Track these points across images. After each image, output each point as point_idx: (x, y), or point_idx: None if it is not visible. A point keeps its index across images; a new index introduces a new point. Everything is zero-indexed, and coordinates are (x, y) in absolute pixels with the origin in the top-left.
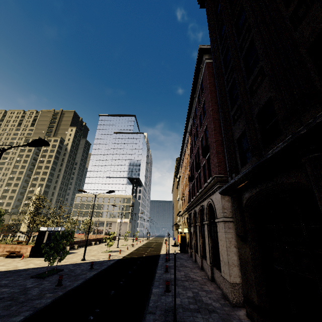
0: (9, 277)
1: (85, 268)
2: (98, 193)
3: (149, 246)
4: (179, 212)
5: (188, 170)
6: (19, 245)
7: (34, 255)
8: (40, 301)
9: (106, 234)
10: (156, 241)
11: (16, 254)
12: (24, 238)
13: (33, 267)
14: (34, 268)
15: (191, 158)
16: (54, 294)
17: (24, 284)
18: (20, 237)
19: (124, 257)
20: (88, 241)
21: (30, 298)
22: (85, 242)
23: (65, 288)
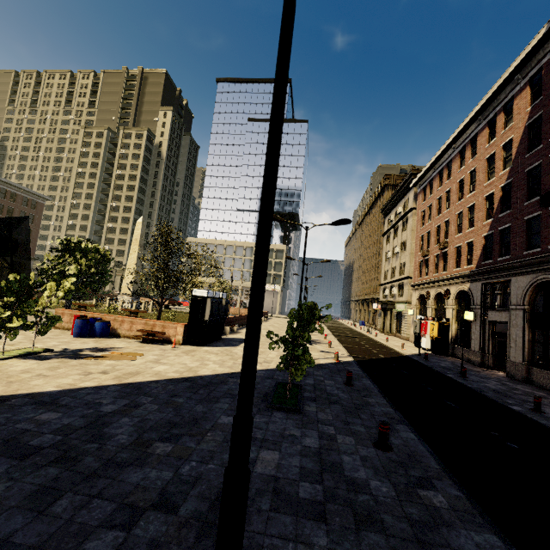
0: (217, 403)
1: (339, 385)
2: (313, 225)
3: (345, 334)
4: (404, 278)
5: (504, 182)
6: (160, 321)
7: (191, 341)
8: (471, 541)
9: (246, 308)
10: (338, 326)
11: (156, 336)
12: (130, 305)
13: (225, 372)
14: (231, 375)
15: (547, 146)
16: (444, 496)
17: (284, 431)
18: (124, 303)
19: (354, 358)
20: (243, 318)
21: (409, 516)
22: (240, 320)
23: (418, 461)
